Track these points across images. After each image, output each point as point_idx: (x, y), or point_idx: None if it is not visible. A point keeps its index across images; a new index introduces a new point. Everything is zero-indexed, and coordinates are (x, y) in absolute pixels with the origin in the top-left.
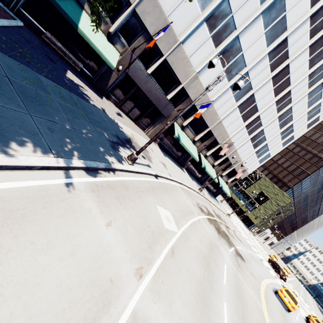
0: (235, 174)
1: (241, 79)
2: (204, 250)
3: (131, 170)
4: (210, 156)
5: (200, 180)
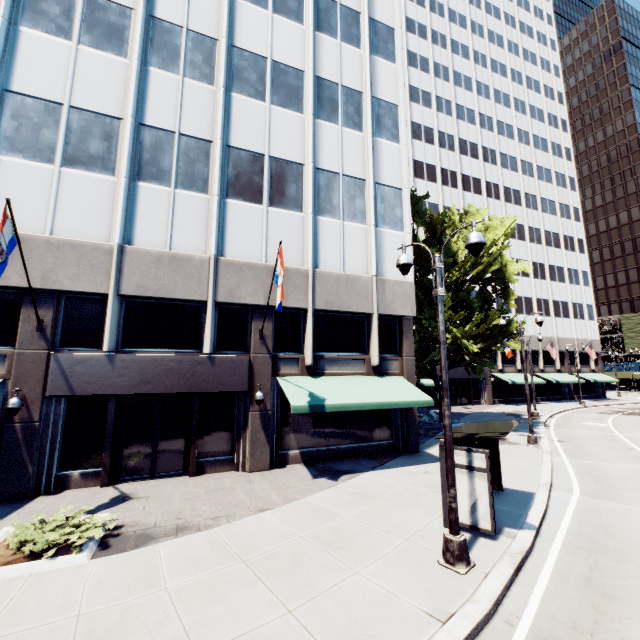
0: (588, 355)
1: (497, 300)
2: (637, 424)
3: (545, 419)
4: (544, 366)
5: (566, 397)
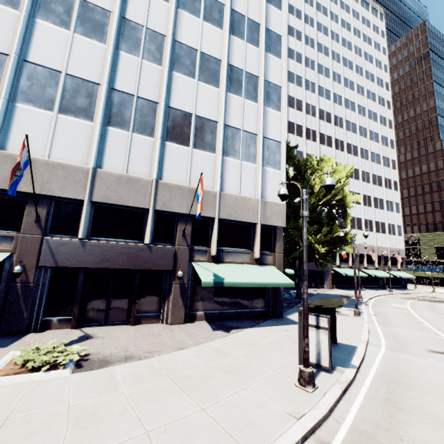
0: (396, 259)
1: (338, 219)
2: (426, 307)
3: (366, 300)
4: (367, 265)
5: (381, 287)
